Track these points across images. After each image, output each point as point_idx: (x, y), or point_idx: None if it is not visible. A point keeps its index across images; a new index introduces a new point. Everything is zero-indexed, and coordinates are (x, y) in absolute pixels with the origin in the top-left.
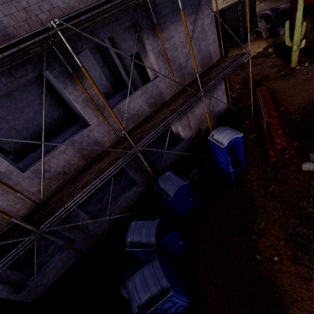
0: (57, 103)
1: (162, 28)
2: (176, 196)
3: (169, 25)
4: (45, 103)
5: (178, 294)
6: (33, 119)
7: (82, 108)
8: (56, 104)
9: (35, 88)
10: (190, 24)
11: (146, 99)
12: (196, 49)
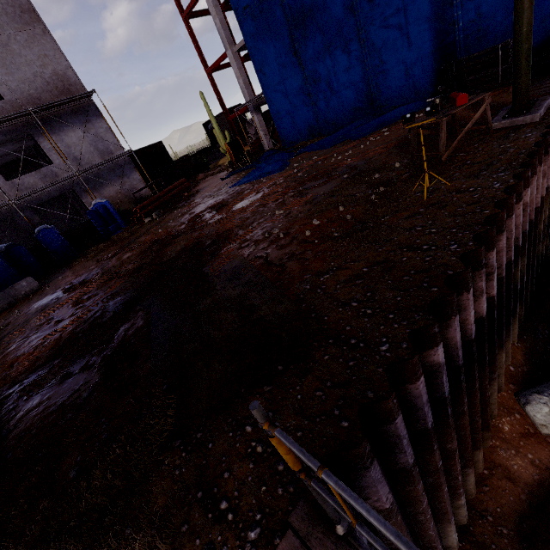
0: None
1: (52, 134)
2: (41, 235)
3: (59, 133)
4: None
5: (4, 266)
6: None
7: None
8: None
9: None
10: (82, 132)
11: (42, 178)
12: (92, 148)
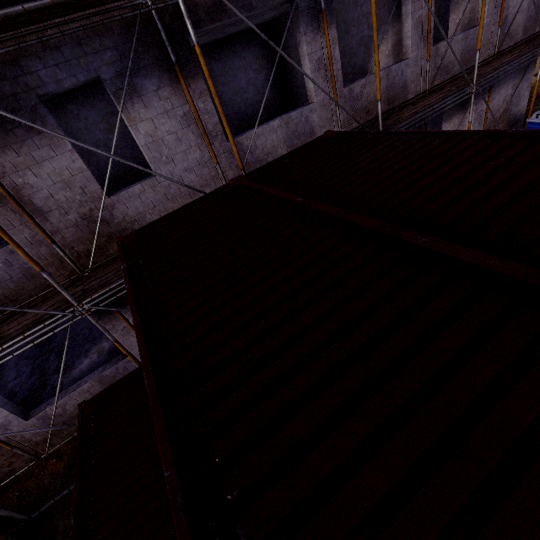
0: (275, 76)
1: None
2: None
3: None
4: (262, 71)
5: None
6: (243, 91)
7: (413, 29)
8: (273, 78)
9: (259, 45)
10: None
11: (462, 51)
12: (527, 2)
